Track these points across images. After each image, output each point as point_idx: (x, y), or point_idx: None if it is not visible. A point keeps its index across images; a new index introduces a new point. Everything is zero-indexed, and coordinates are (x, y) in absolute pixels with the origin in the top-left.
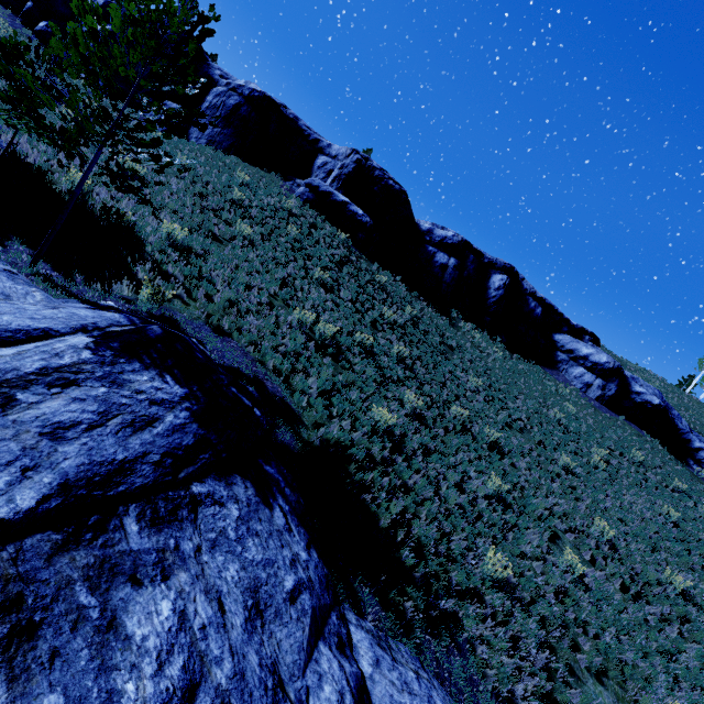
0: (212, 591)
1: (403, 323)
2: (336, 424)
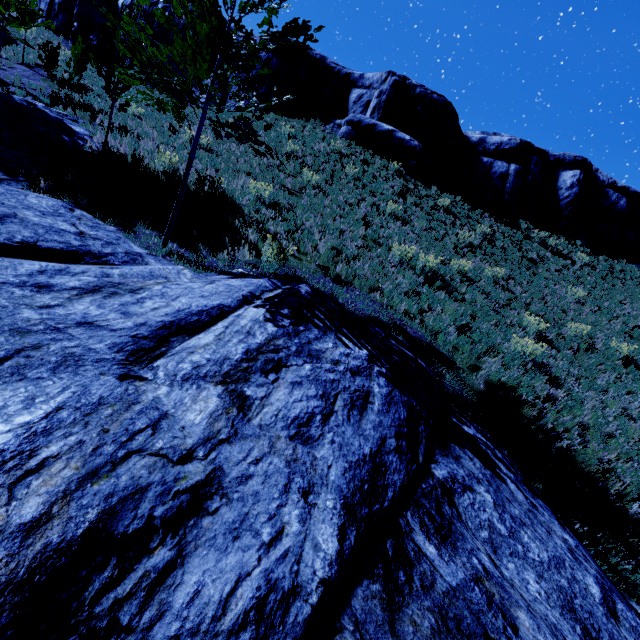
0: (553, 629)
1: (478, 244)
2: (490, 363)
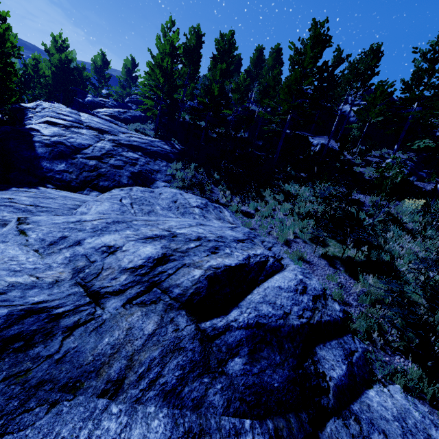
0: None
1: None
2: None
